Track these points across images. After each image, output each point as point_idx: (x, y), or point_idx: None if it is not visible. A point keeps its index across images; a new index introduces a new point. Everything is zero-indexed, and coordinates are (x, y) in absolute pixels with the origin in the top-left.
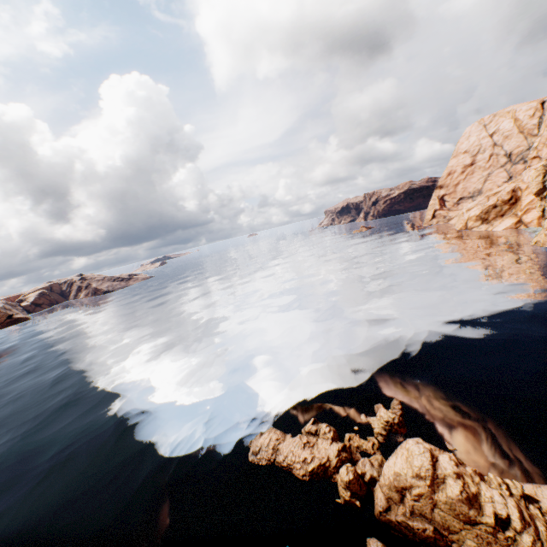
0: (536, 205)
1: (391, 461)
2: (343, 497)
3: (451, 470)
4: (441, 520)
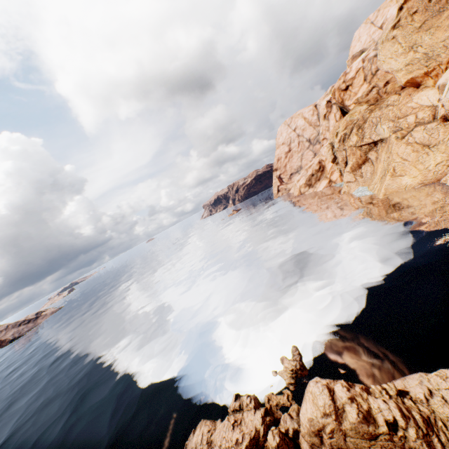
0: (335, 169)
1: (304, 407)
2: None
3: (346, 397)
4: (354, 446)
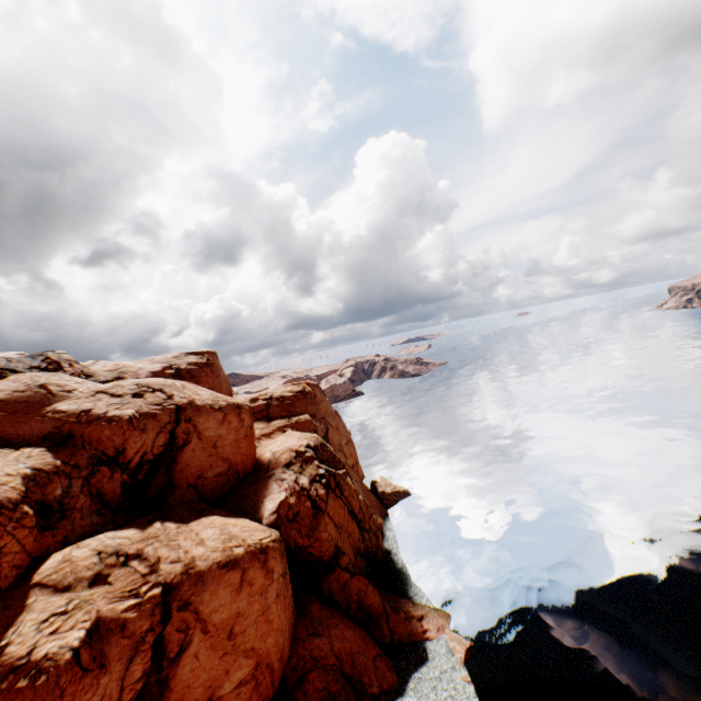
0: None
1: None
2: None
3: None
4: None
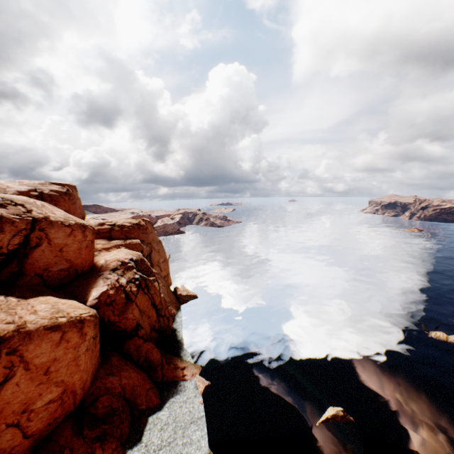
0: None
1: None
2: None
3: None
4: None
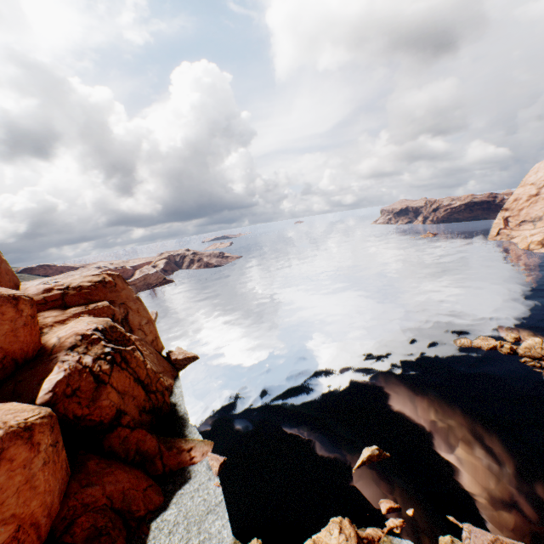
0: None
1: (523, 343)
2: (506, 351)
3: None
4: (543, 352)
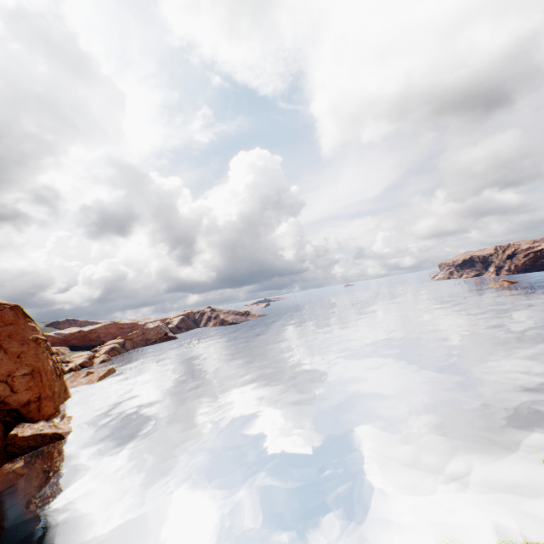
0: None
1: None
2: None
3: None
4: None
